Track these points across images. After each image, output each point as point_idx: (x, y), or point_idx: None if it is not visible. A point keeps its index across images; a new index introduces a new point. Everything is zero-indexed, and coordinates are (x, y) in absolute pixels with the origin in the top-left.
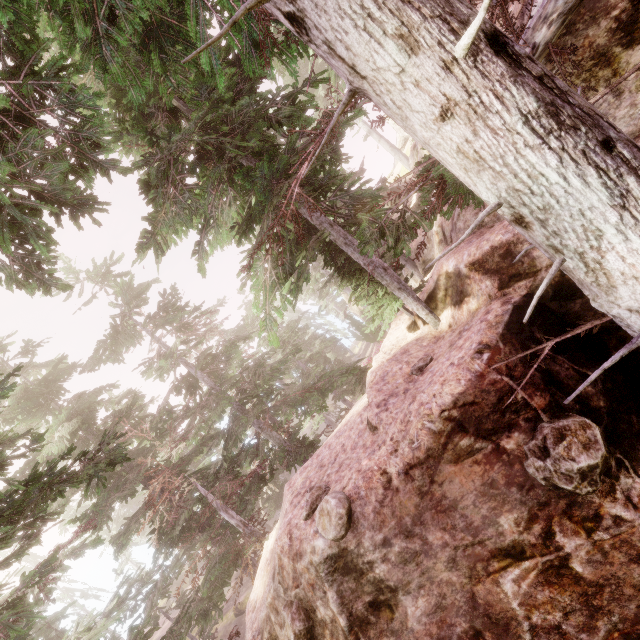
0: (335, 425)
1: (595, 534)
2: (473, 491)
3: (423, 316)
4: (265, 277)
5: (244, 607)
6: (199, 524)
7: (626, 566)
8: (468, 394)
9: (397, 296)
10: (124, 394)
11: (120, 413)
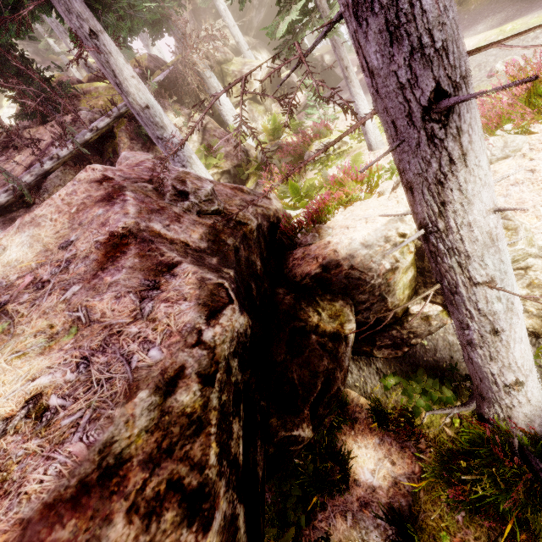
0: None
1: None
2: None
3: None
4: None
5: None
6: None
7: None
8: None
9: None
10: None
11: None
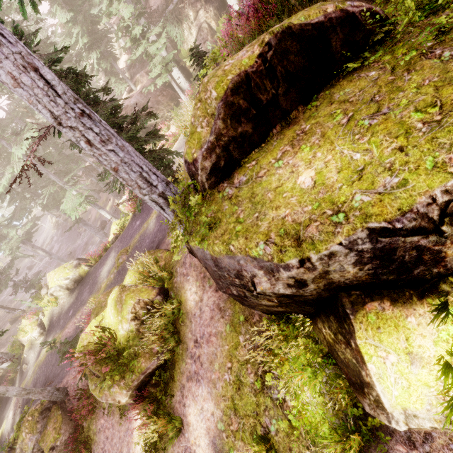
0: None
1: (166, 92)
2: (153, 91)
3: (134, 87)
4: (94, 61)
5: (19, 315)
6: None
7: (169, 93)
8: (150, 82)
9: (127, 81)
10: None
11: None
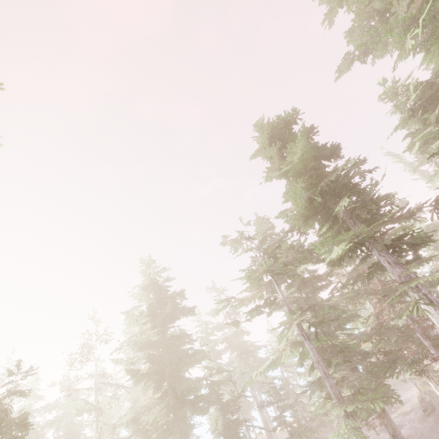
0: (427, 384)
1: None
2: None
3: None
4: None
5: None
6: (401, 332)
7: None
8: None
9: None
10: (313, 270)
11: (318, 275)
